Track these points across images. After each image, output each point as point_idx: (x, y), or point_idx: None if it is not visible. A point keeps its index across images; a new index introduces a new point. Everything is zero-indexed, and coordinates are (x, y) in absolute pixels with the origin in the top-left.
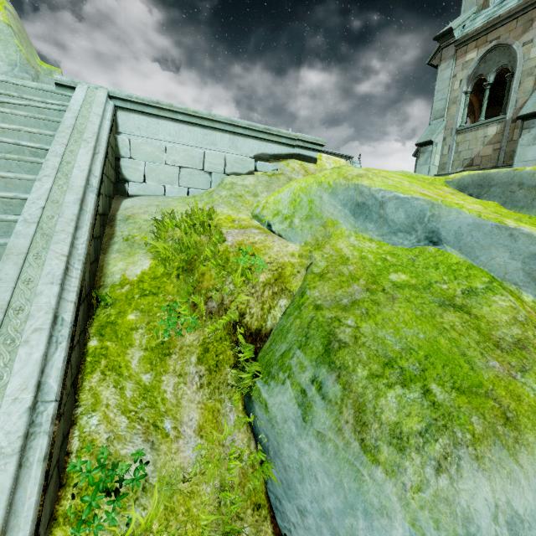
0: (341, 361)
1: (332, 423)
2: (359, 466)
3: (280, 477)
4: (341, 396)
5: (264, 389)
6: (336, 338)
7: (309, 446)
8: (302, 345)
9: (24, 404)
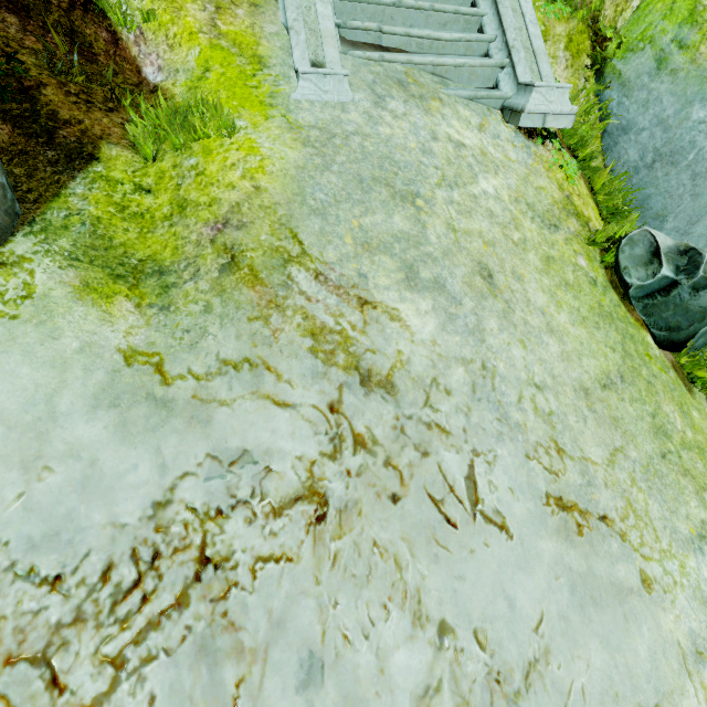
0: (703, 19)
1: (686, 60)
2: (706, 75)
3: (622, 122)
4: (699, 41)
5: (619, 62)
6: (701, 5)
7: (660, 84)
8: (667, 16)
9: (530, 5)
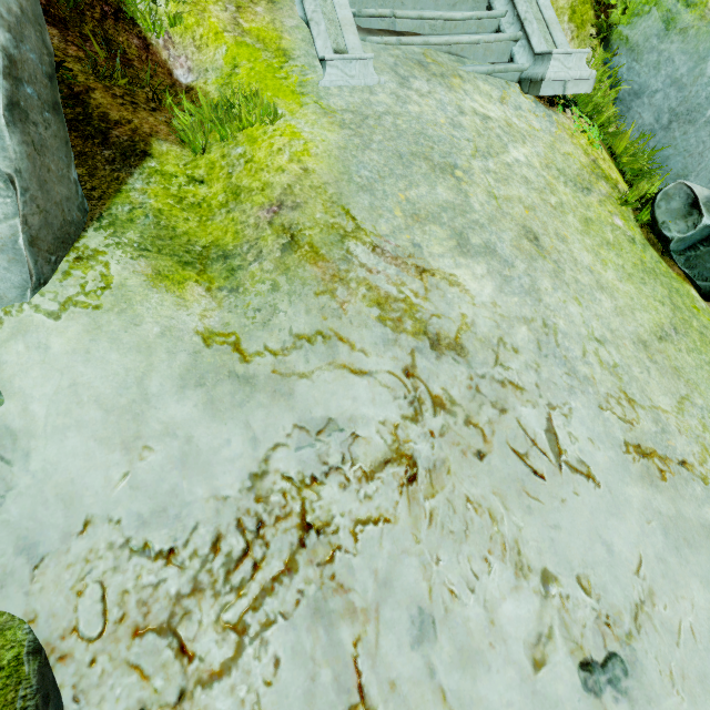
0: None
1: (695, 17)
2: None
3: (633, 87)
4: None
5: (625, 28)
6: None
7: (670, 44)
8: None
9: None
